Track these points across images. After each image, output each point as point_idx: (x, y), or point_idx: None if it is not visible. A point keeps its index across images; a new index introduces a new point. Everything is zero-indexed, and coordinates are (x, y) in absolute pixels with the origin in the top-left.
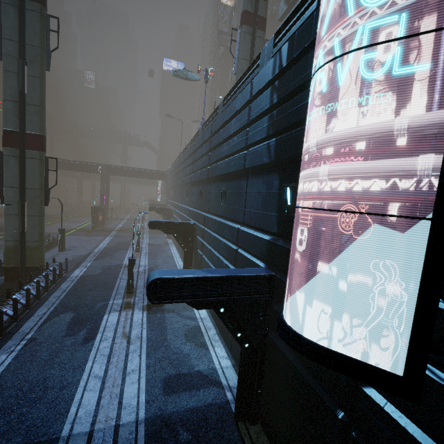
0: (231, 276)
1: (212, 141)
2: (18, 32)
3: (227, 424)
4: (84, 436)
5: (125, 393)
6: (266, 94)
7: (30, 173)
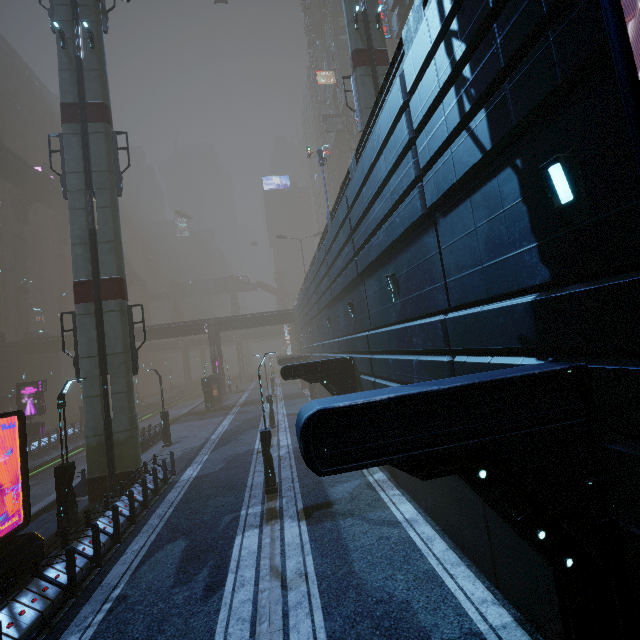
0: (484, 383)
1: (352, 216)
2: (82, 161)
3: None
4: None
5: None
6: (435, 63)
7: (110, 333)
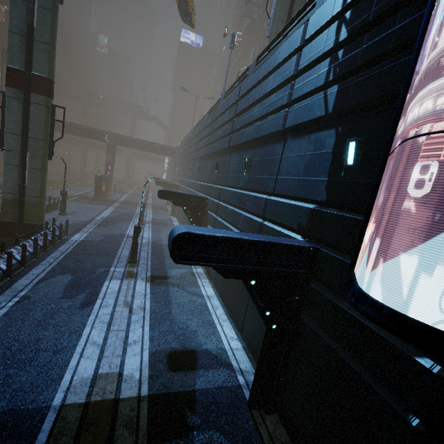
0: (271, 242)
1: (239, 105)
2: None
3: (240, 411)
4: (79, 407)
5: (126, 364)
6: (327, 33)
7: (34, 121)
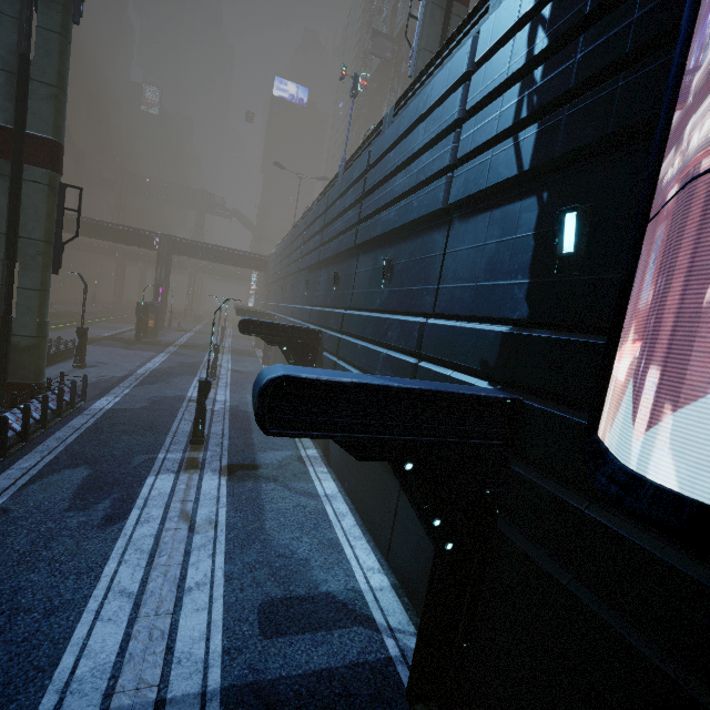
0: (438, 392)
1: (369, 178)
2: None
3: (393, 709)
4: None
5: (182, 629)
6: (513, 44)
7: (28, 210)
